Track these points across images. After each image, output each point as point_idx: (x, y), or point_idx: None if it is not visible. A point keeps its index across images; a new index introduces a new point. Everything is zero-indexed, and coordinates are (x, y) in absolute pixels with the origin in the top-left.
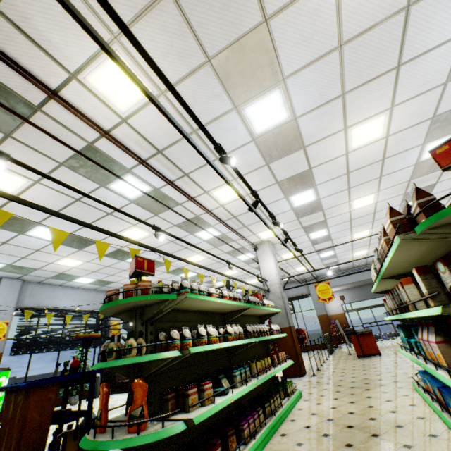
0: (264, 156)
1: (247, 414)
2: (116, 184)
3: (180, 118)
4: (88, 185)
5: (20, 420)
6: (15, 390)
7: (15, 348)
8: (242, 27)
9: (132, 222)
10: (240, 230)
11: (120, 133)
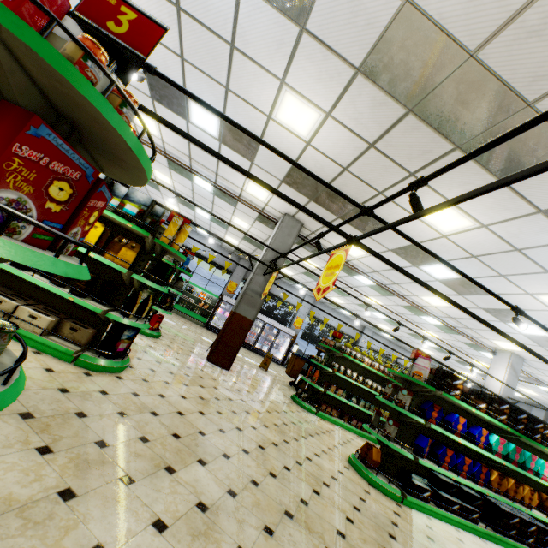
0: (453, 289)
1: (362, 422)
2: (357, 277)
3: (383, 263)
4: (343, 274)
5: (293, 364)
6: (294, 354)
7: (303, 335)
8: (402, 244)
9: (369, 294)
10: (465, 329)
11: (355, 262)
